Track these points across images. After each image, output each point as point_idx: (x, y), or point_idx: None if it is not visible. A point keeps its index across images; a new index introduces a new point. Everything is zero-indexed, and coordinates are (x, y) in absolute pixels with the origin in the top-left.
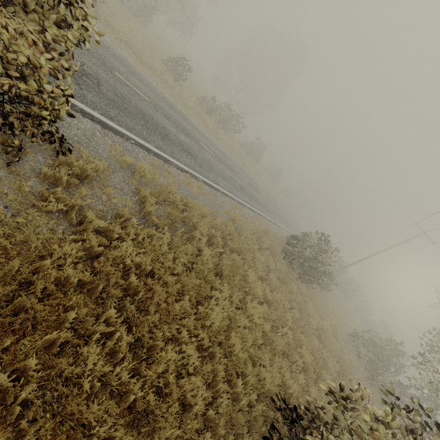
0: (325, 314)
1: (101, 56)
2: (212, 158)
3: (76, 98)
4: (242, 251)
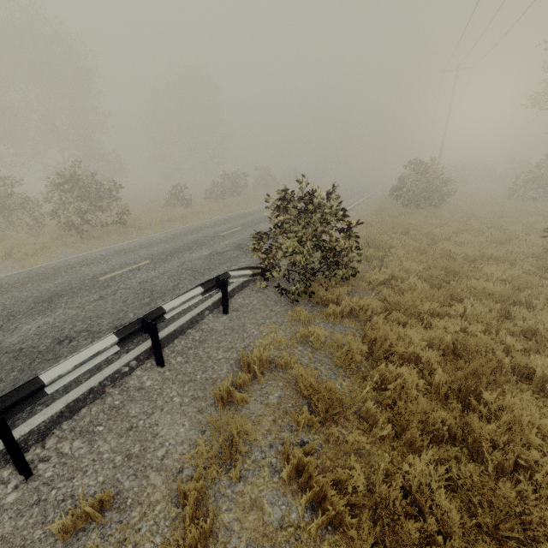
0: (480, 205)
1: (205, 236)
2: None
3: None
4: (405, 228)
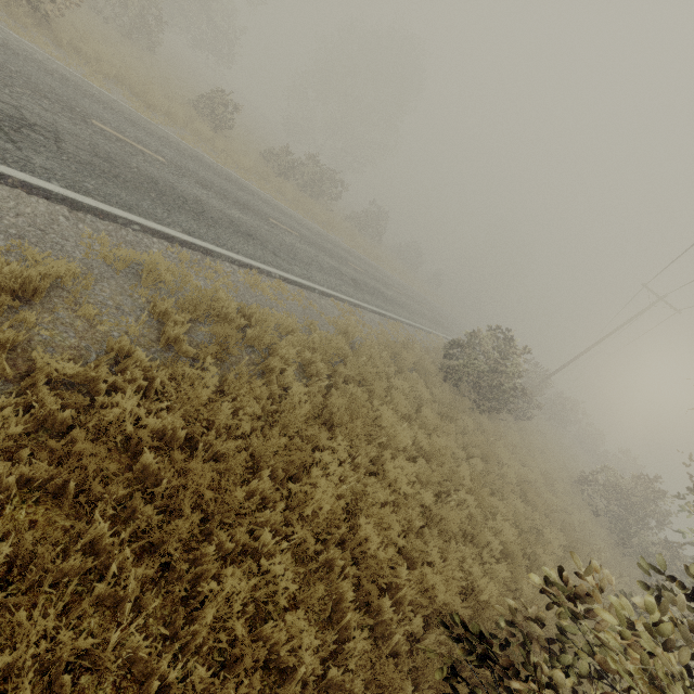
0: (528, 457)
1: (62, 96)
2: (296, 241)
3: (9, 164)
4: (366, 379)
